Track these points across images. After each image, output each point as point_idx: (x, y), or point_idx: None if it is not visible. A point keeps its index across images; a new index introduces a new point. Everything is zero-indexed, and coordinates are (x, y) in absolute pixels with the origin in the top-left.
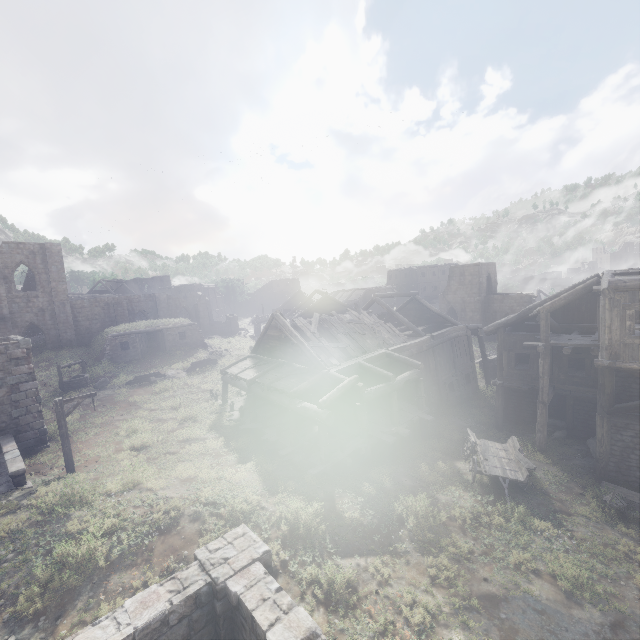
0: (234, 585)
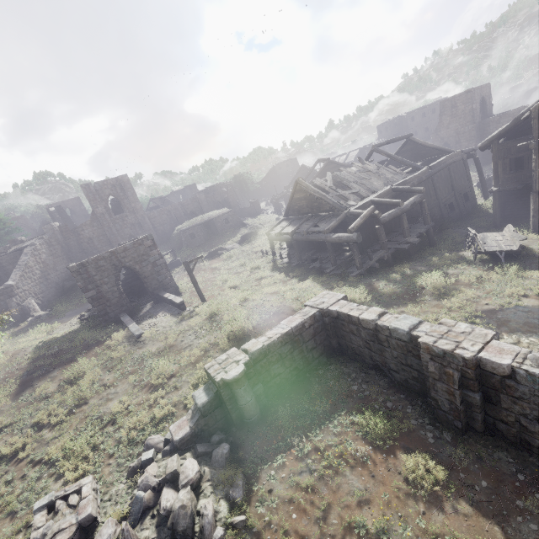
0: (333, 308)
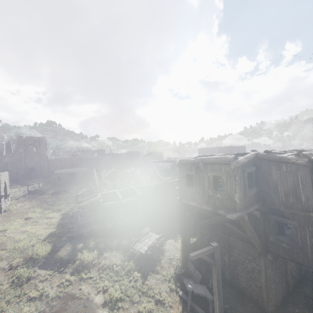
0: None
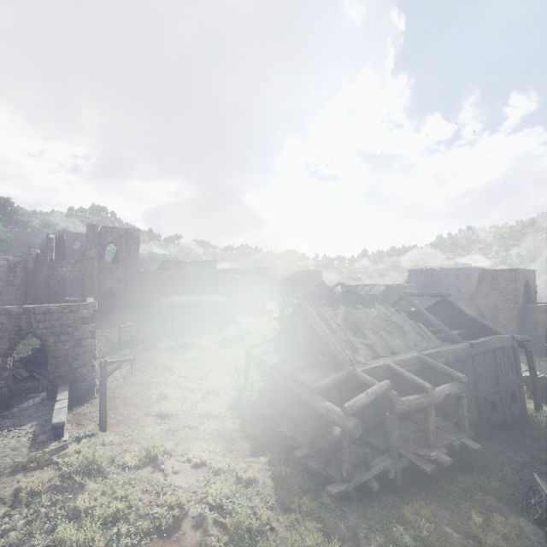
0: None
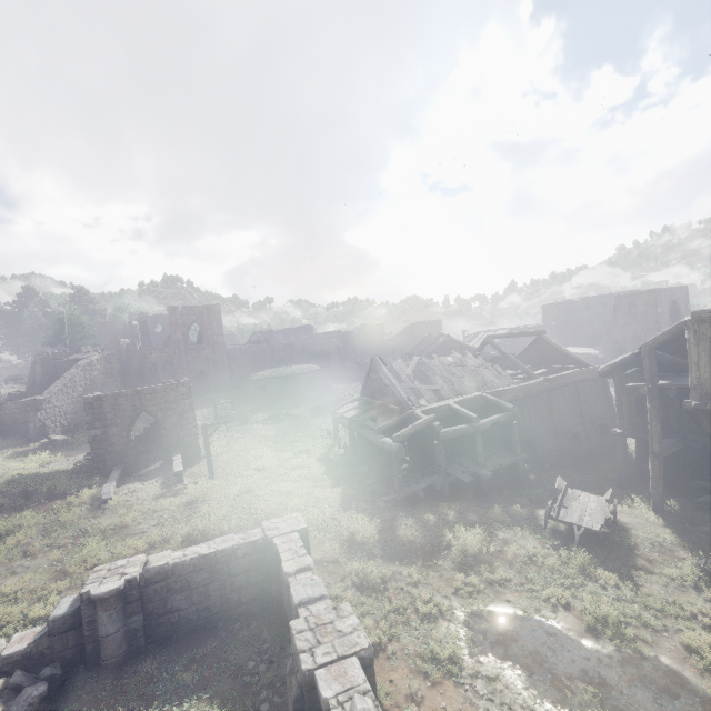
0: (276, 540)
